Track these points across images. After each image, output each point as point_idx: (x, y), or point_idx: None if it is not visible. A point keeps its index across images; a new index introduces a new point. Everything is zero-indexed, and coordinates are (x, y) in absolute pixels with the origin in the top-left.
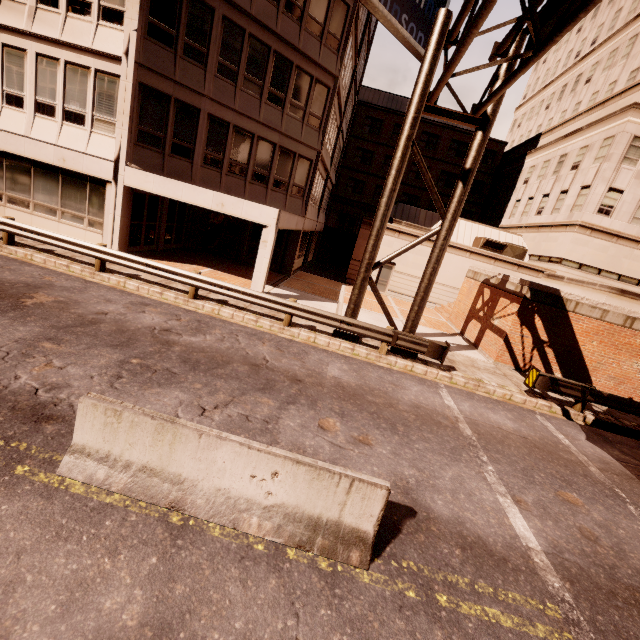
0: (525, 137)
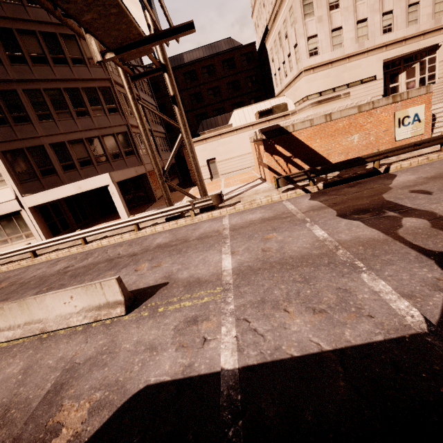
0: (264, 31)
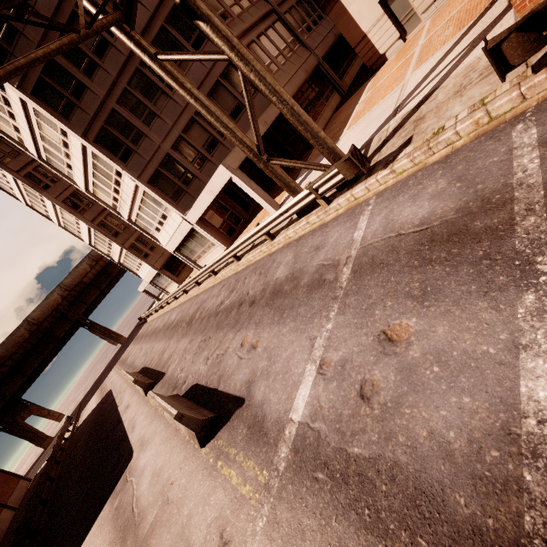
0: None
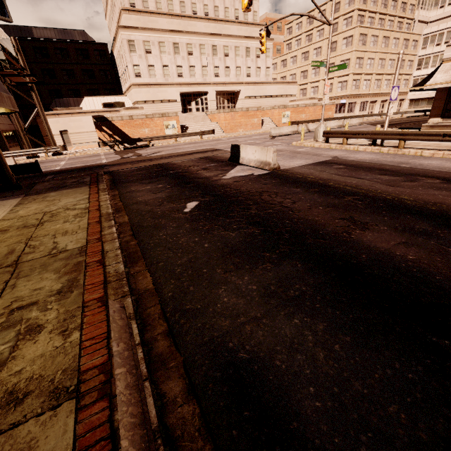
0: None
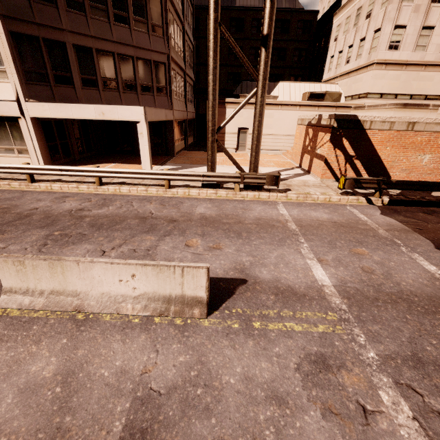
0: (332, 2)
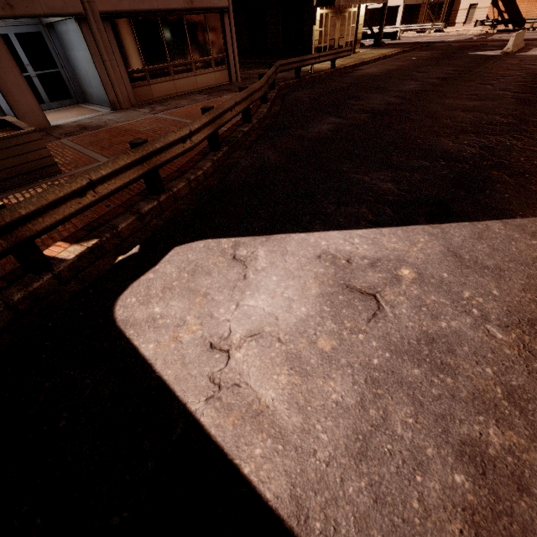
0: None
